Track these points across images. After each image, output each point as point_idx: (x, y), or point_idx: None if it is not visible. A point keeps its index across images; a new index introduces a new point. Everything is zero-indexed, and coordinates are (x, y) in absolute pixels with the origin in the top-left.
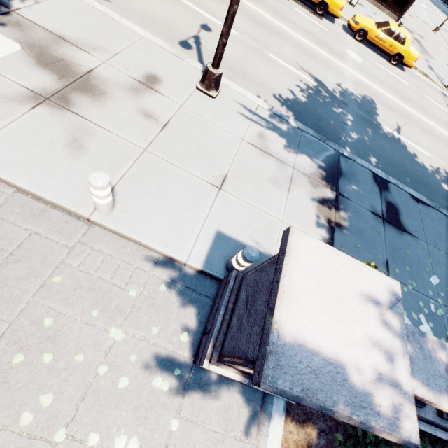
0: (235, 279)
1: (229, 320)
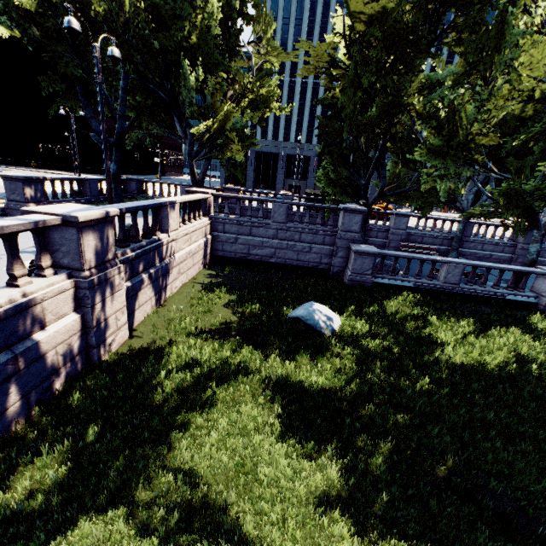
0: (8, 204)
1: (19, 202)
